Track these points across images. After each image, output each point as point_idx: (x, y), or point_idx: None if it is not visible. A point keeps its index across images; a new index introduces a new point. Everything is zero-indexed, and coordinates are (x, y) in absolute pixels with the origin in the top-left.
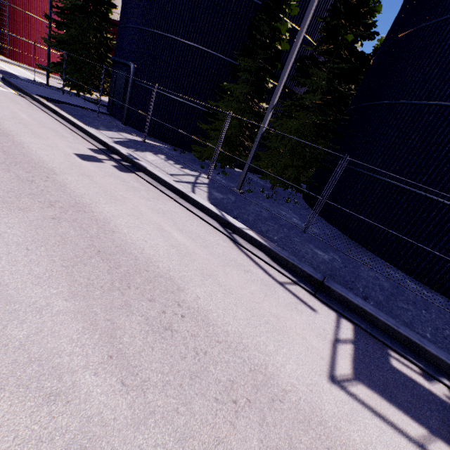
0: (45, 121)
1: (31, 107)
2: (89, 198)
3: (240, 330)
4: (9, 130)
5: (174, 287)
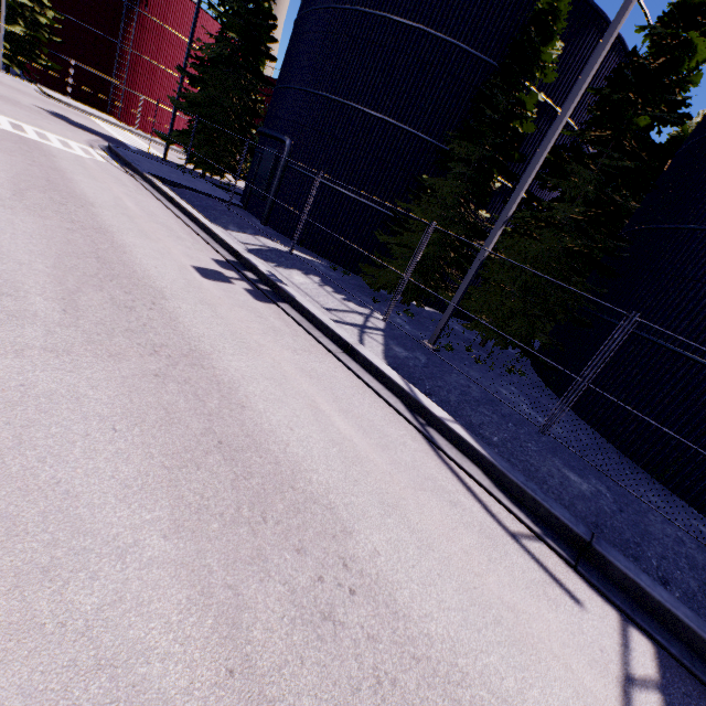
0: (157, 214)
1: (141, 192)
2: (210, 343)
3: (451, 633)
4: (108, 224)
5: (337, 525)
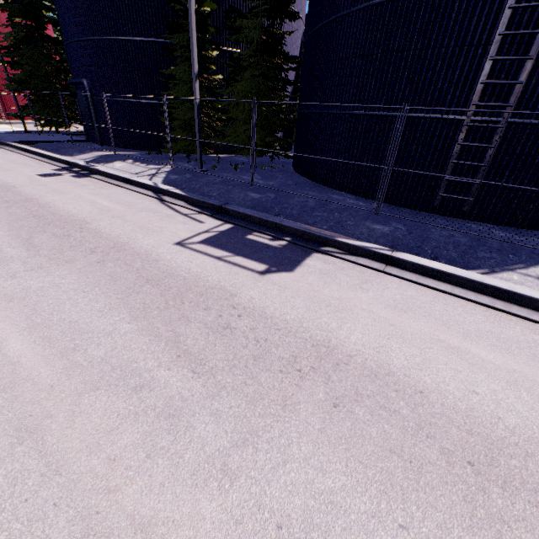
0: (16, 160)
1: (6, 153)
2: (39, 196)
3: (122, 233)
4: None
5: (84, 223)
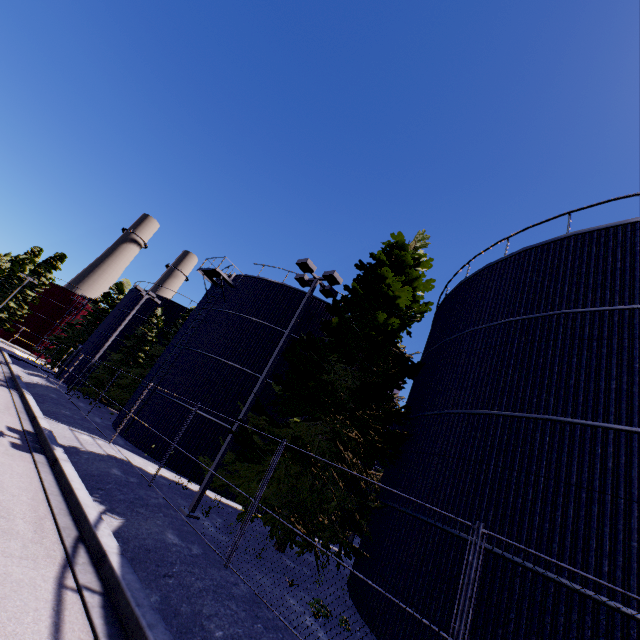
0: None
1: None
2: None
3: None
4: None
5: None
